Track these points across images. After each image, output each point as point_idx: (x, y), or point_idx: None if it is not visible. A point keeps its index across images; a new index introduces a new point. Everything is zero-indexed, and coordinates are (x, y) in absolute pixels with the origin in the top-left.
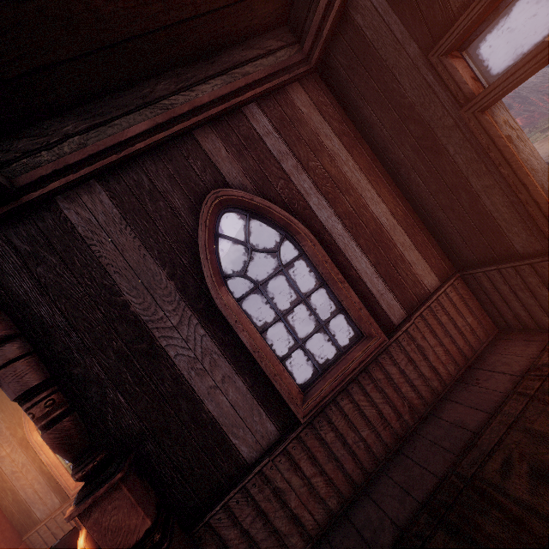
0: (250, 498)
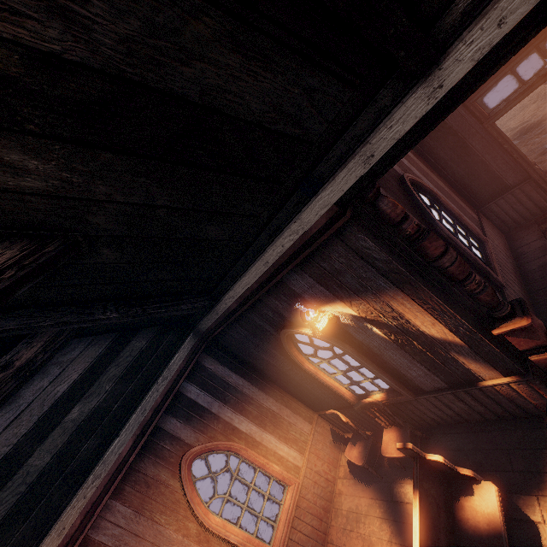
0: None
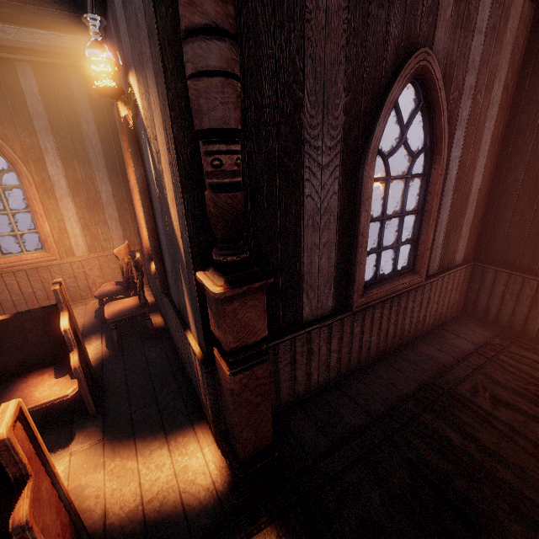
0: (293, 348)
